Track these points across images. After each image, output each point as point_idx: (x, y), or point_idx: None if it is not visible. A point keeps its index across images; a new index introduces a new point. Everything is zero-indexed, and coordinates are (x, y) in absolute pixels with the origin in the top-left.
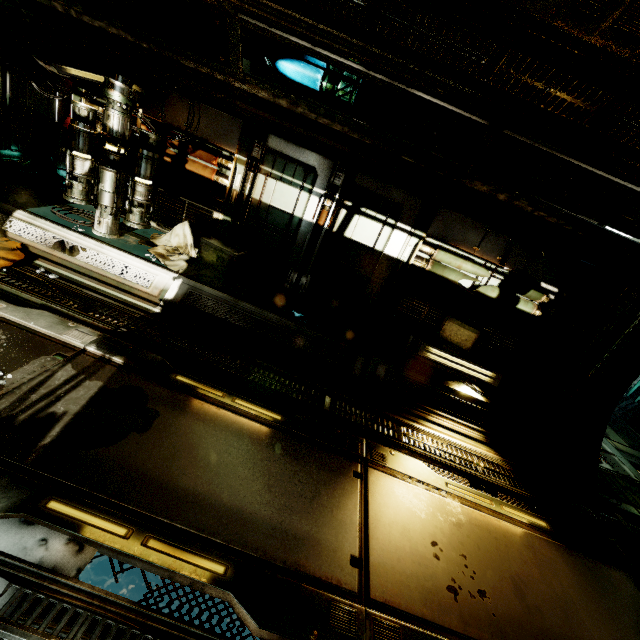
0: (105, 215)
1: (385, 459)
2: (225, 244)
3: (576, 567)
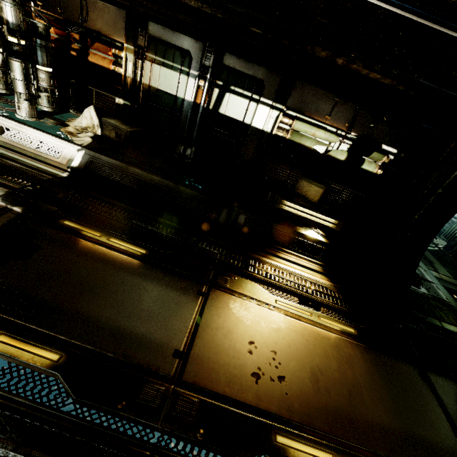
0: (21, 101)
1: (227, 282)
2: (122, 123)
3: (371, 361)
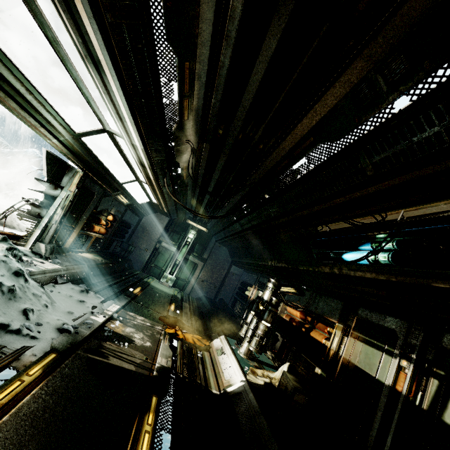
0: (245, 341)
1: None
2: (299, 382)
3: None
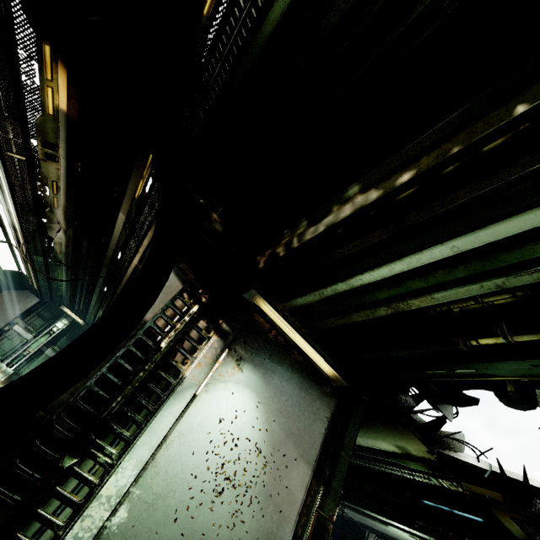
0: None
1: None
2: None
3: None
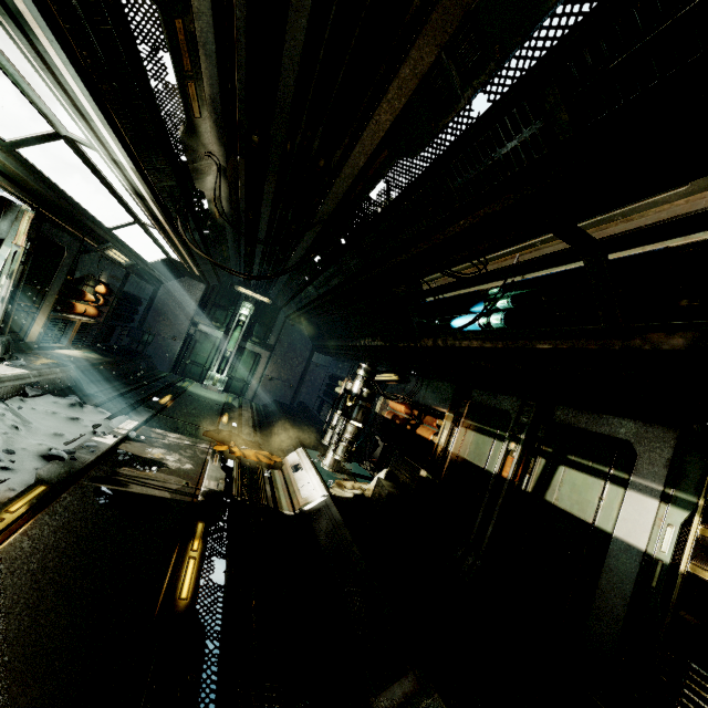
0: (330, 450)
1: None
2: (396, 487)
3: None
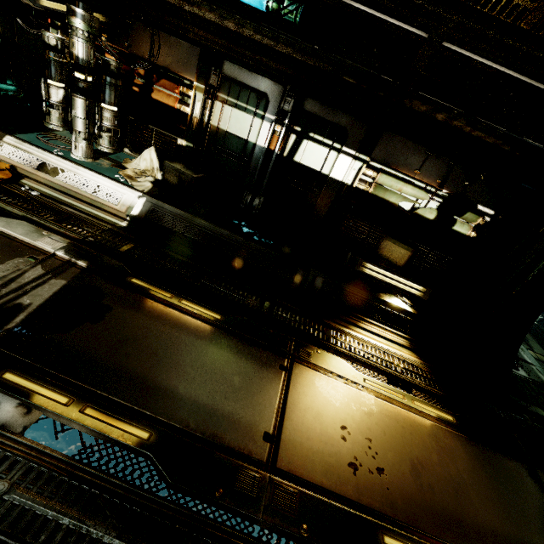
0: (79, 140)
1: (310, 356)
2: (186, 167)
3: (474, 455)
